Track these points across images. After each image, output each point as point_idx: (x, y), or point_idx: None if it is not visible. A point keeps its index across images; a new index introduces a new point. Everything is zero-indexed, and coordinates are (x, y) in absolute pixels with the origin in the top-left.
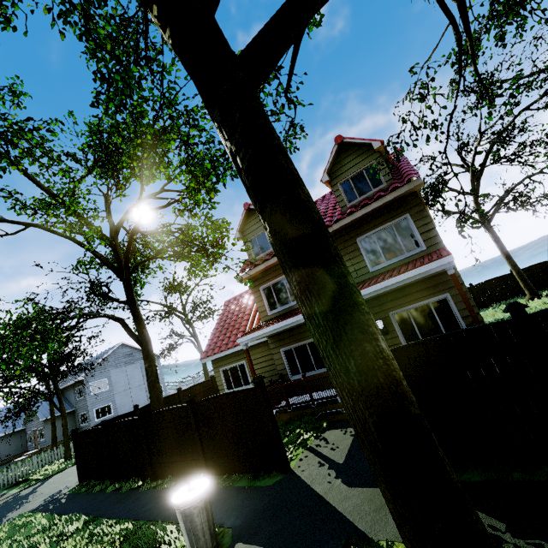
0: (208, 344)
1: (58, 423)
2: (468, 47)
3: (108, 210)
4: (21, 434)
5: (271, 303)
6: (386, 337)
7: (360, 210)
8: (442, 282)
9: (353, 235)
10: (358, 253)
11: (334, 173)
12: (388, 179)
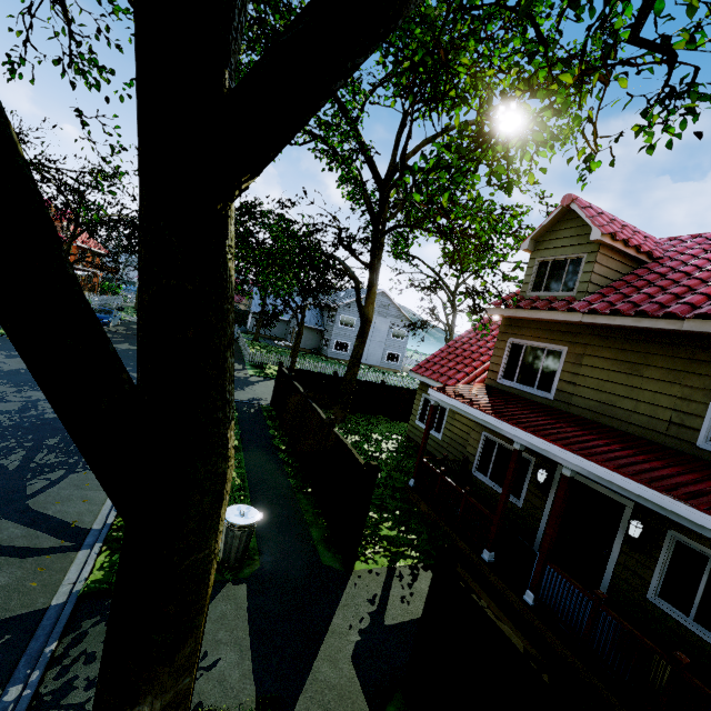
0: (427, 359)
1: (309, 333)
2: None
3: (398, 136)
4: (288, 324)
5: (509, 368)
6: (631, 552)
7: None
8: None
9: None
10: (702, 397)
11: None
12: None
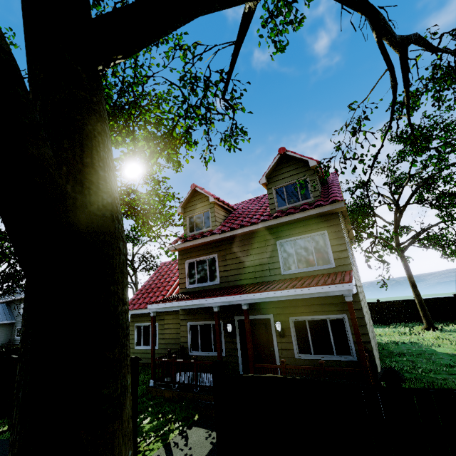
0: (132, 298)
1: None
2: (405, 98)
3: None
4: None
5: (191, 277)
6: (281, 340)
7: (285, 216)
8: (342, 302)
9: (275, 236)
10: (275, 253)
11: (272, 178)
12: (316, 195)
